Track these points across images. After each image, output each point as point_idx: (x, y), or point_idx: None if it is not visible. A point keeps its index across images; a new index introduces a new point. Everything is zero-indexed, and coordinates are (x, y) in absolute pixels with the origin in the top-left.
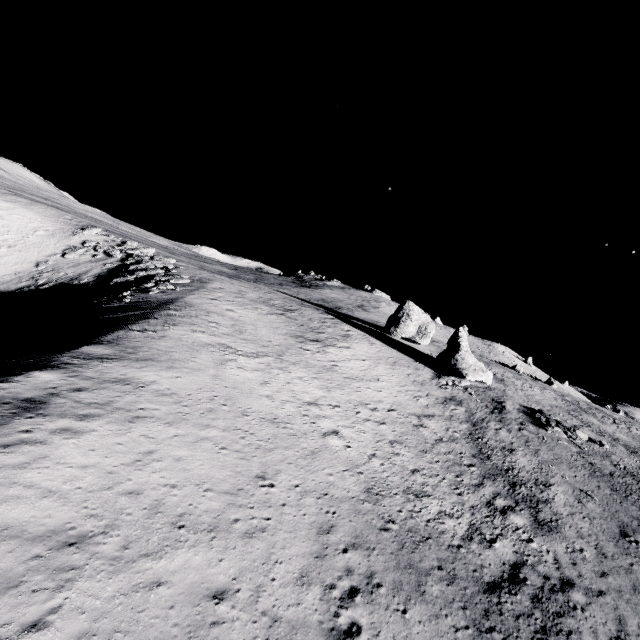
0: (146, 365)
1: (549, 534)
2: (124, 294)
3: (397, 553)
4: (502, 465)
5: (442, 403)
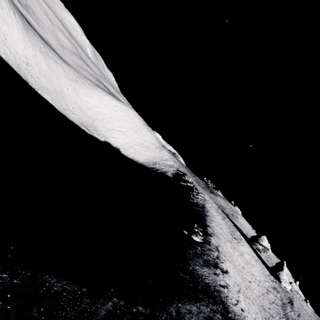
0: (218, 239)
1: None
2: (192, 196)
3: None
4: None
5: (273, 288)
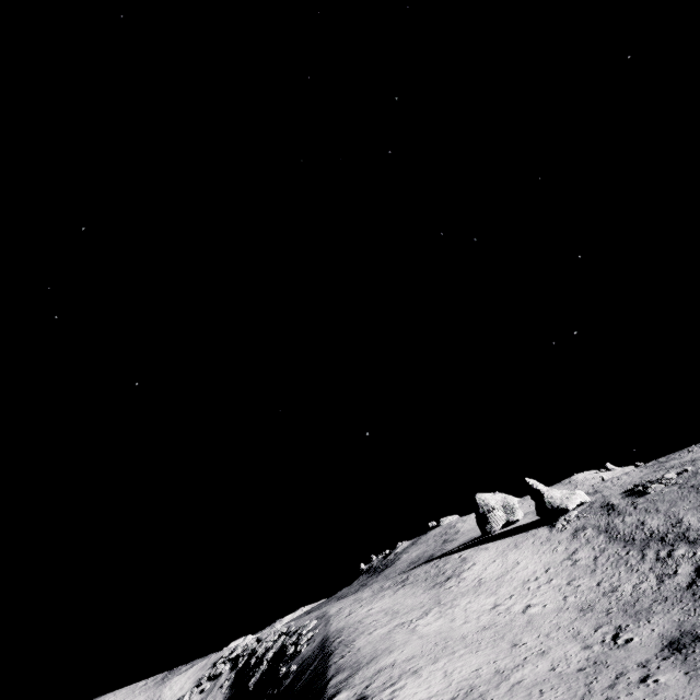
0: (377, 660)
1: None
2: (283, 670)
3: (625, 613)
4: (645, 535)
5: (573, 538)
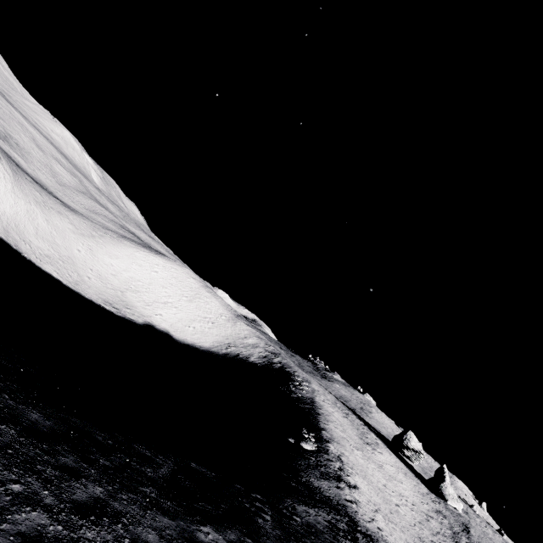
0: (340, 446)
1: None
2: (293, 388)
3: None
4: None
5: (435, 512)
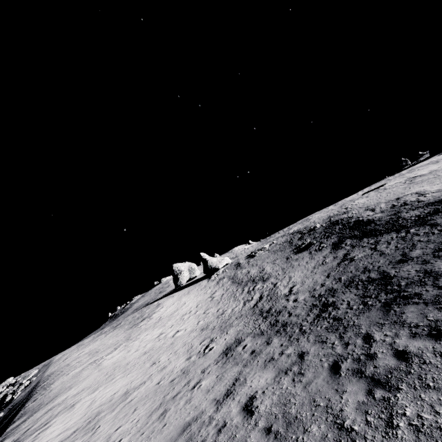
0: (55, 400)
1: (268, 280)
2: None
3: (220, 329)
4: (248, 279)
5: (217, 284)
